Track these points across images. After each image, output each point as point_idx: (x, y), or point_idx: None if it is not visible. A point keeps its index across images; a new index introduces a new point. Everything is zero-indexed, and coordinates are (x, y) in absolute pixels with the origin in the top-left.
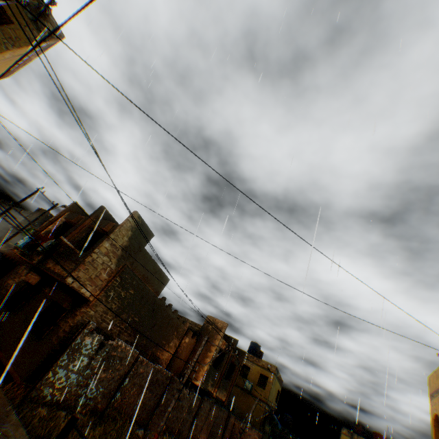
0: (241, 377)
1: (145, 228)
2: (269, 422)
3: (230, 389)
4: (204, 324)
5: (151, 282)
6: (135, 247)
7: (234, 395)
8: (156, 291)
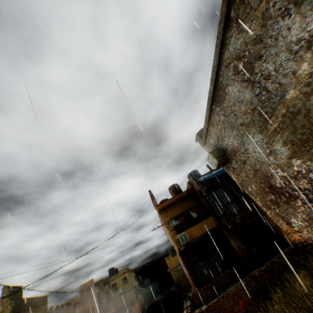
0: (115, 291)
1: (16, 288)
2: (139, 293)
3: (114, 302)
4: (80, 292)
5: (39, 308)
6: (18, 303)
7: (117, 303)
8: (45, 308)
